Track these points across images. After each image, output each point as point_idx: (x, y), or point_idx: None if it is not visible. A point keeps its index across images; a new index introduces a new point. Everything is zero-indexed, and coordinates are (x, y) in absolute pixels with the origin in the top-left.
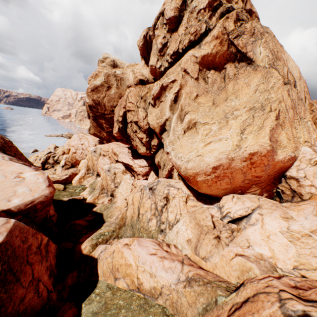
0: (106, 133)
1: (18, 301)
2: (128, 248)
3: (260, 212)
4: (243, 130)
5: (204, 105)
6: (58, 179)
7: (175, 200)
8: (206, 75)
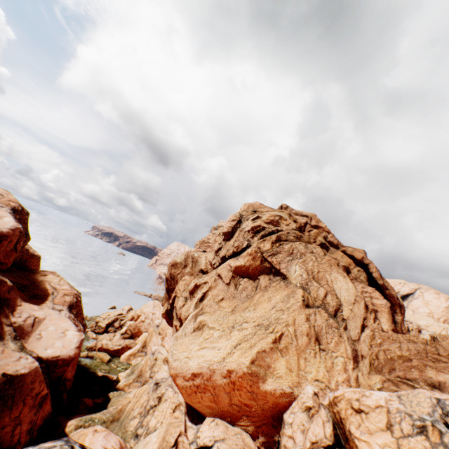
0: None
1: (2, 425)
2: (93, 433)
3: (219, 446)
4: (238, 344)
5: (224, 309)
6: (109, 347)
7: (165, 404)
8: (239, 281)
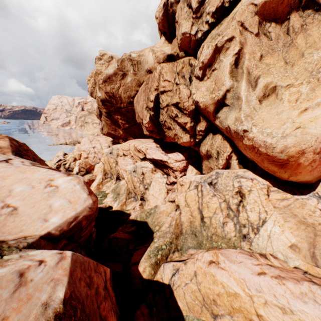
0: (122, 130)
1: None
2: (219, 269)
3: None
4: None
5: (275, 65)
6: None
7: (252, 195)
8: (266, 29)
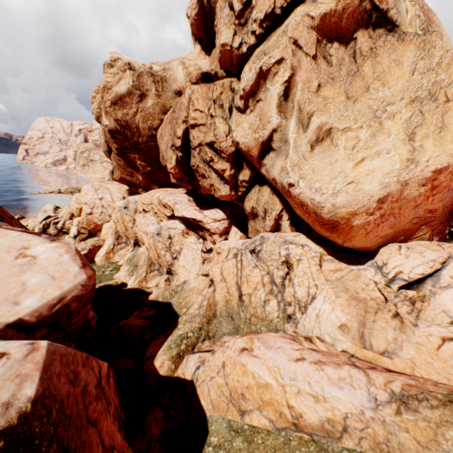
0: (143, 176)
1: None
2: (251, 357)
3: None
4: (411, 135)
5: (334, 100)
6: None
7: (302, 265)
8: (326, 51)
